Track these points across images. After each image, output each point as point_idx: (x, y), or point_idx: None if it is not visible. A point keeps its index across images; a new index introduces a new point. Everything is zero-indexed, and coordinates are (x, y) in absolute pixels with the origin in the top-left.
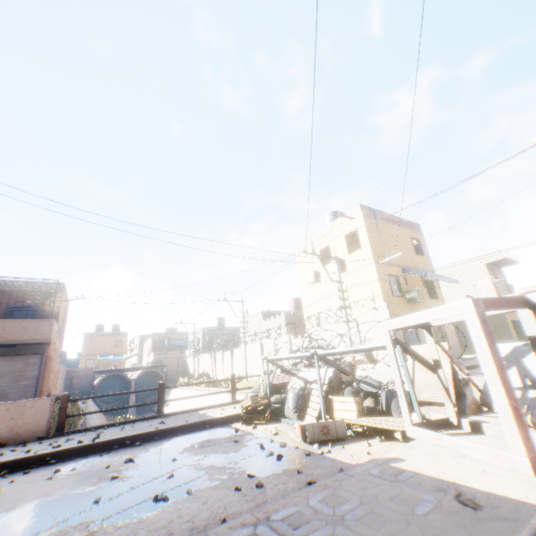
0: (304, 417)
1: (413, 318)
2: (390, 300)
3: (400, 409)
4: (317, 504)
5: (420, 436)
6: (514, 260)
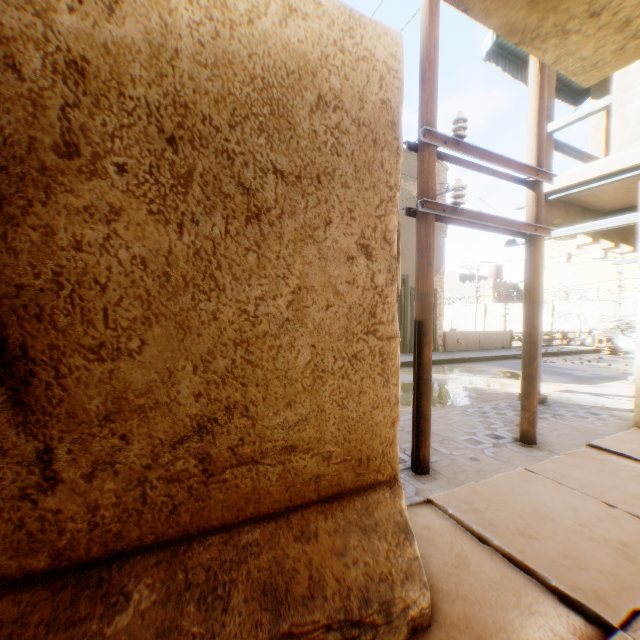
0: None
1: None
2: None
3: None
4: None
5: None
6: None
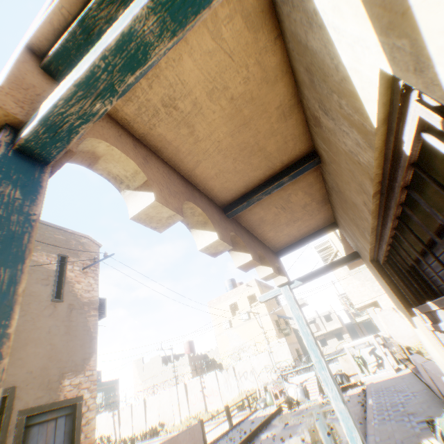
0: (309, 398)
1: (356, 342)
2: (279, 335)
3: (346, 379)
4: (374, 387)
5: (367, 379)
6: (306, 303)
